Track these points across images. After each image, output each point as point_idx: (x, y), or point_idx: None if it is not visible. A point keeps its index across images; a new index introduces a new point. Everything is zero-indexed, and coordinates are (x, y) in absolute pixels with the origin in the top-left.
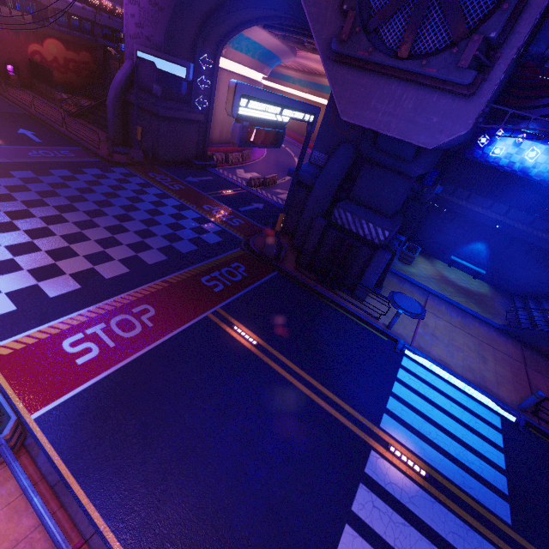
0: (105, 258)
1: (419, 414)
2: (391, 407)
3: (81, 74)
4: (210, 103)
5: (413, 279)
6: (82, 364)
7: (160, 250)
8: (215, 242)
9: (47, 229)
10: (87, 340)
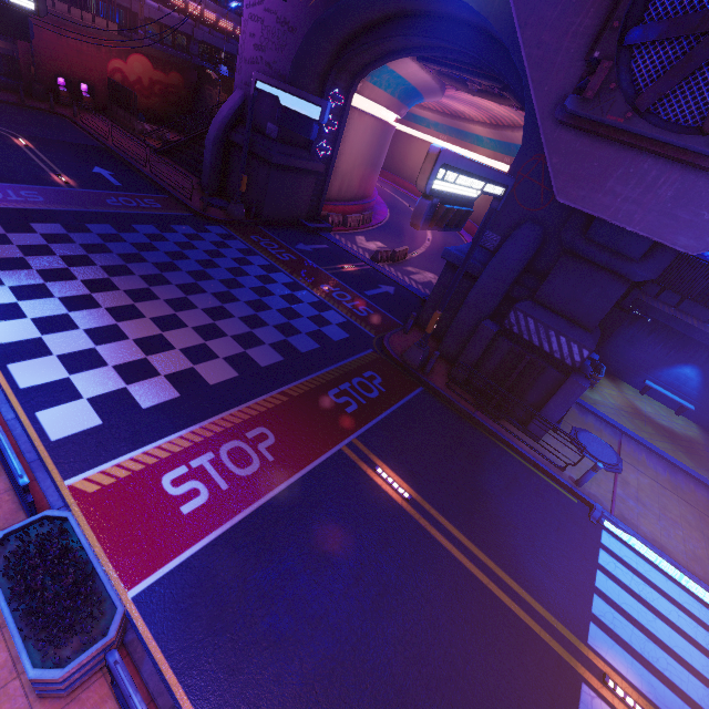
0: (206, 354)
1: (637, 627)
2: (598, 611)
3: (167, 99)
4: (334, 150)
5: (599, 410)
6: (189, 513)
7: (274, 347)
8: (340, 339)
9: (134, 308)
10: (193, 478)
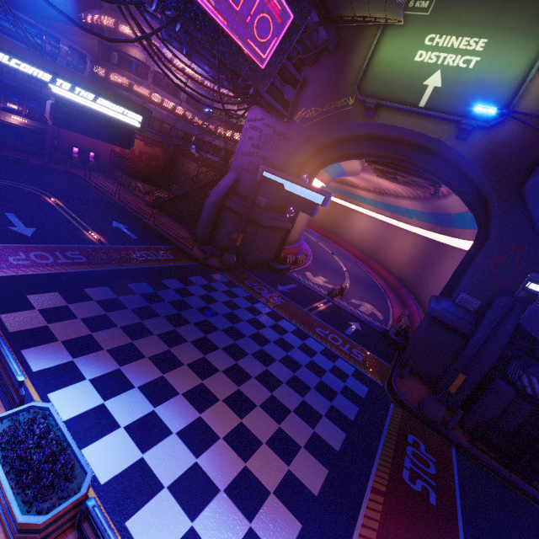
0: (289, 445)
1: None
2: None
3: (149, 164)
4: (297, 213)
5: None
6: None
7: (330, 419)
8: (365, 394)
9: (205, 388)
10: None
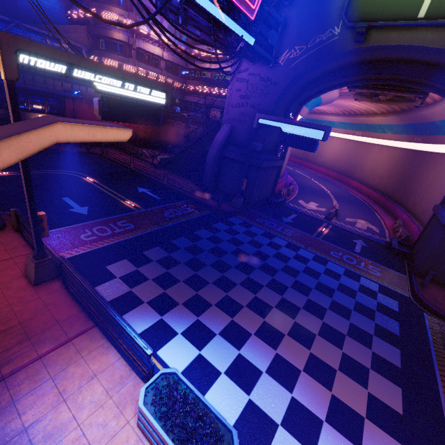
0: (358, 368)
1: None
2: None
3: (146, 131)
4: (286, 150)
5: None
6: None
7: (380, 337)
8: (398, 307)
9: (268, 325)
10: None
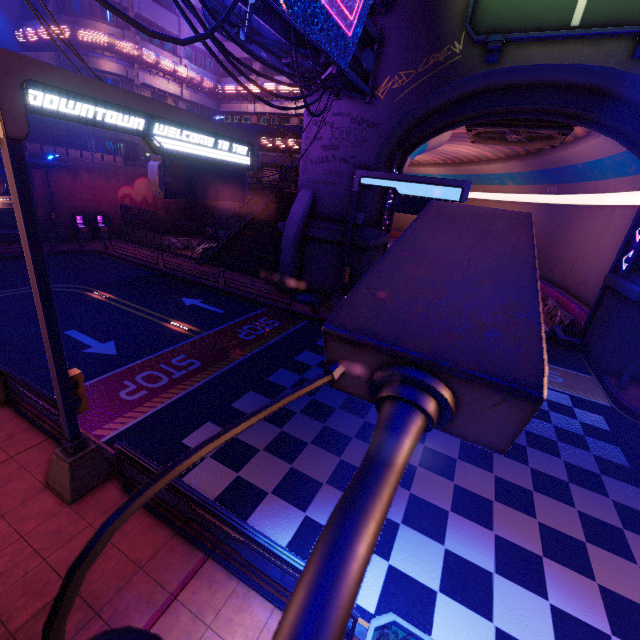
0: (609, 532)
1: None
2: None
3: (168, 210)
4: (391, 219)
5: None
6: None
7: (610, 475)
8: (607, 425)
9: (464, 491)
10: None
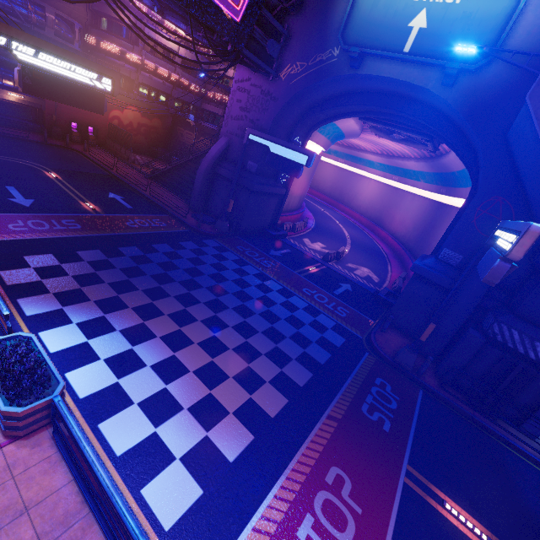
0: (255, 380)
1: None
2: None
3: (149, 136)
4: (291, 178)
5: None
6: None
7: (300, 362)
8: (341, 344)
9: (181, 333)
10: None
